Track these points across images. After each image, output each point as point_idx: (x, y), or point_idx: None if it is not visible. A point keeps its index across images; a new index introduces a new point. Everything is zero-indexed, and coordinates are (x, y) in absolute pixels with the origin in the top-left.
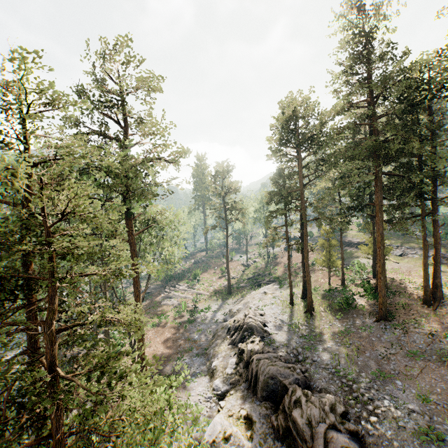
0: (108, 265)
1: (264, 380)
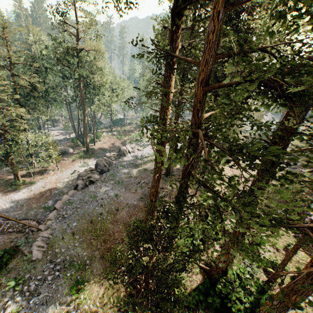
0: (93, 102)
1: (96, 164)
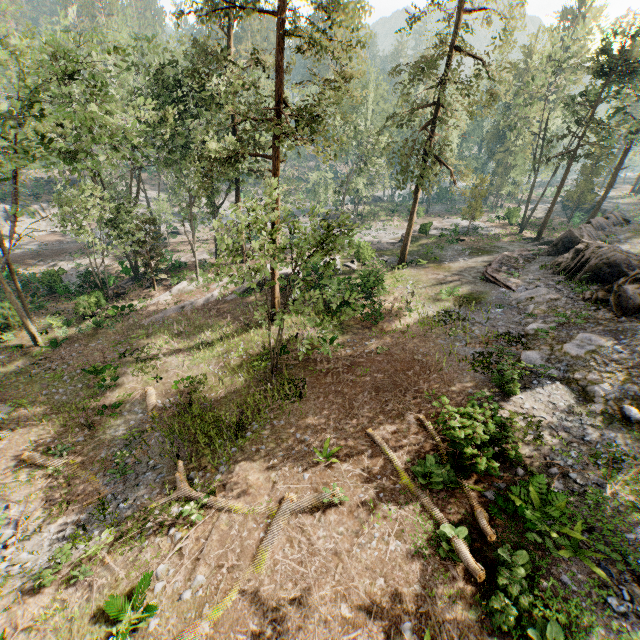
0: None
1: None
